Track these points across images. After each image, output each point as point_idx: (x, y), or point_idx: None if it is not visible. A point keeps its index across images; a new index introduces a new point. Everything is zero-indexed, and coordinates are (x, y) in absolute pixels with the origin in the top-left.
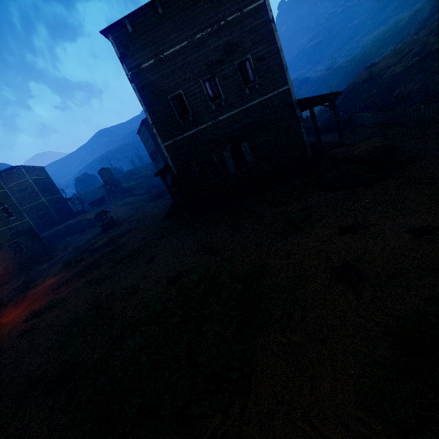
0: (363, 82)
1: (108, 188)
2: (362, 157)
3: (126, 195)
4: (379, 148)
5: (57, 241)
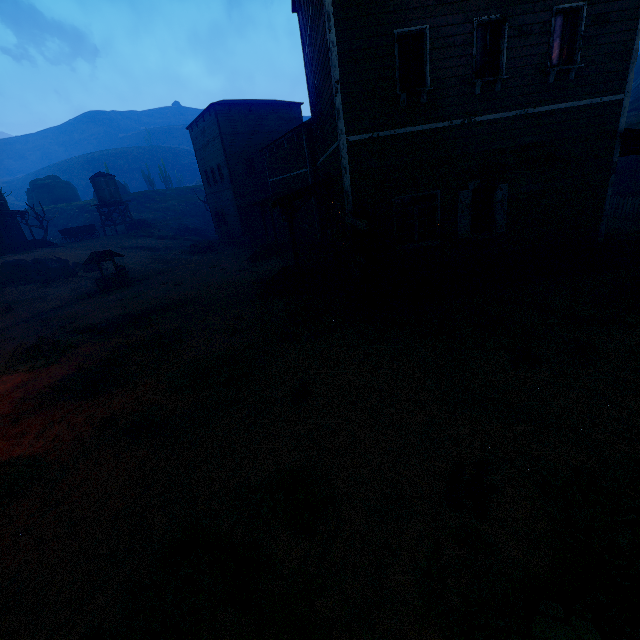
0: None
1: (104, 213)
2: None
3: (138, 232)
4: None
5: None
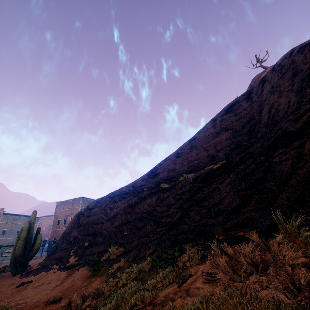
0: None
1: None
2: None
3: None
4: None
5: (39, 252)
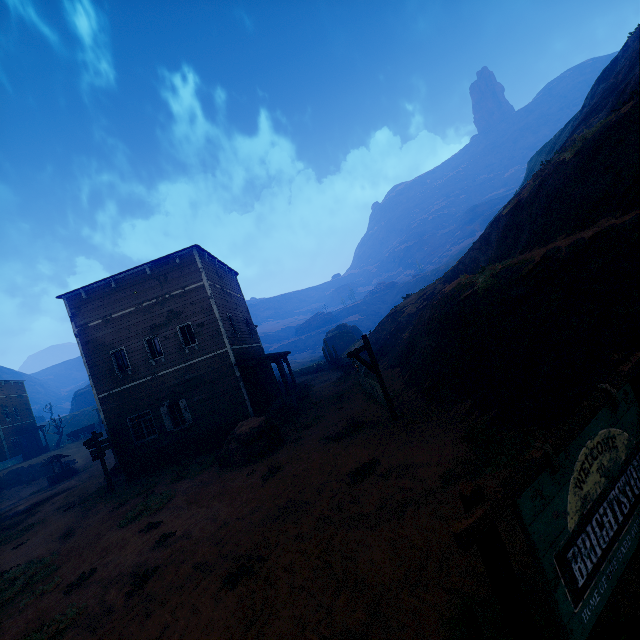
0: (389, 316)
1: None
2: (240, 437)
3: None
4: (254, 430)
5: None
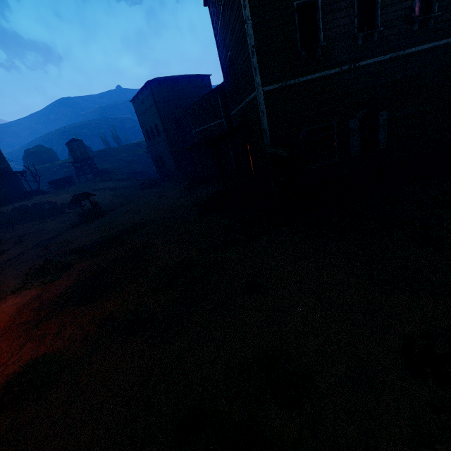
0: None
1: (78, 167)
2: None
3: (102, 178)
4: None
5: (1, 228)
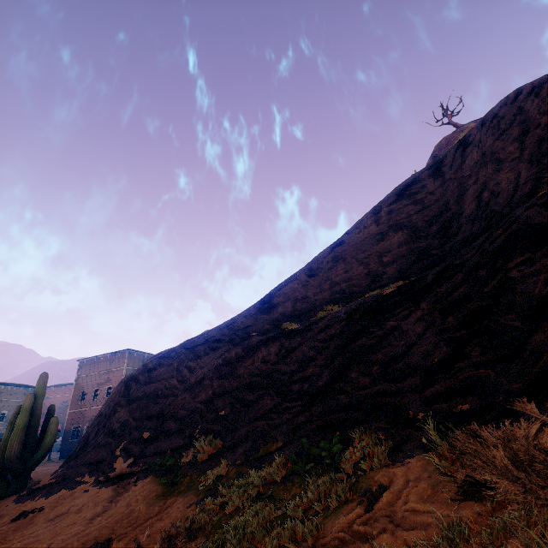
0: None
1: None
2: None
3: None
4: None
5: None
